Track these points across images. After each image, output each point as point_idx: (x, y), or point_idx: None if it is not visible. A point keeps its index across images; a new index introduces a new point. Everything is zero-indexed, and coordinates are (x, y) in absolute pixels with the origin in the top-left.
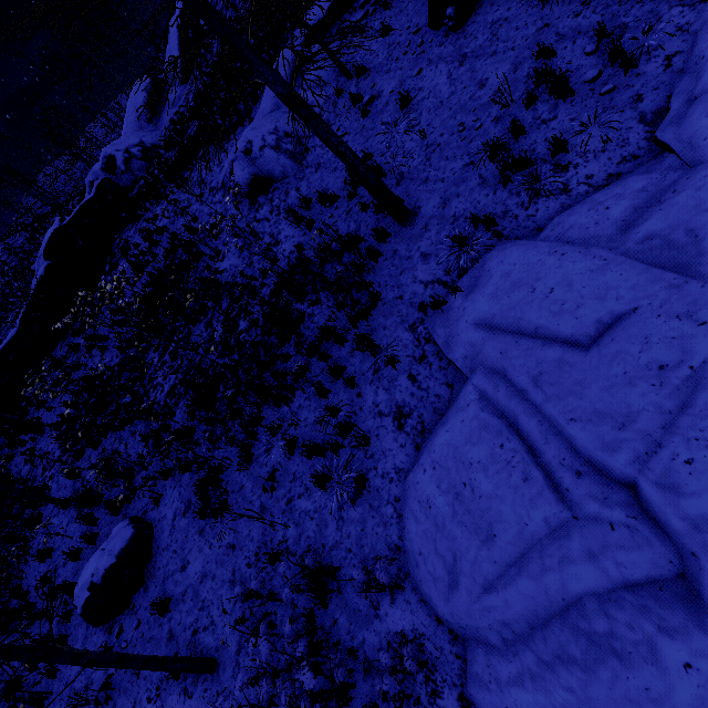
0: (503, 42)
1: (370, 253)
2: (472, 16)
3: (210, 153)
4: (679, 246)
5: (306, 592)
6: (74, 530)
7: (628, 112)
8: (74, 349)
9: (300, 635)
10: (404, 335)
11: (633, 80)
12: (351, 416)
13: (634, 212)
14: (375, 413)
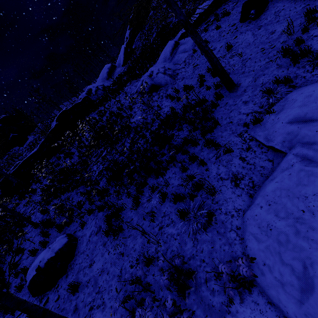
0: (283, 16)
1: (212, 104)
2: (263, 13)
3: (132, 83)
4: None
5: (173, 285)
6: (37, 239)
7: None
8: (58, 158)
9: (176, 312)
10: (234, 139)
11: None
12: (202, 180)
13: None
14: (218, 178)
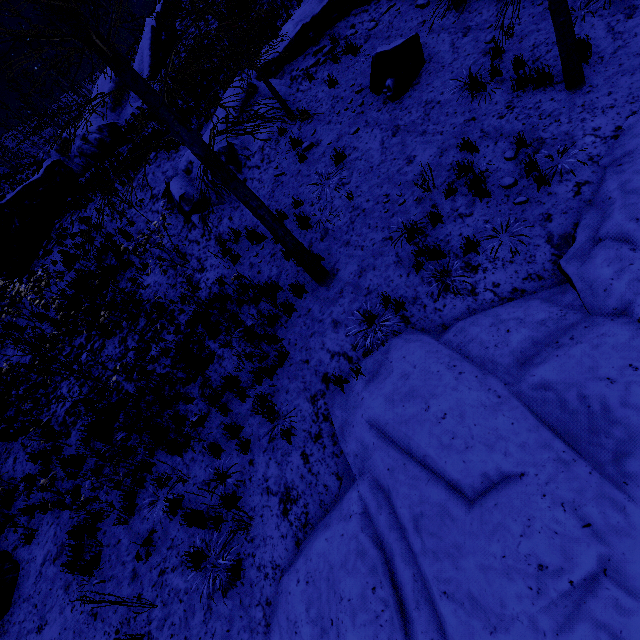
0: (434, 124)
1: (284, 308)
2: (410, 90)
3: (159, 158)
4: (571, 410)
5: None
6: None
7: (538, 228)
8: None
9: None
10: (304, 405)
11: (545, 197)
12: (239, 486)
13: (532, 346)
14: (263, 488)
